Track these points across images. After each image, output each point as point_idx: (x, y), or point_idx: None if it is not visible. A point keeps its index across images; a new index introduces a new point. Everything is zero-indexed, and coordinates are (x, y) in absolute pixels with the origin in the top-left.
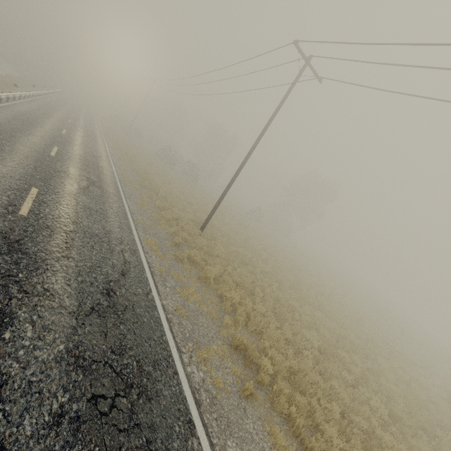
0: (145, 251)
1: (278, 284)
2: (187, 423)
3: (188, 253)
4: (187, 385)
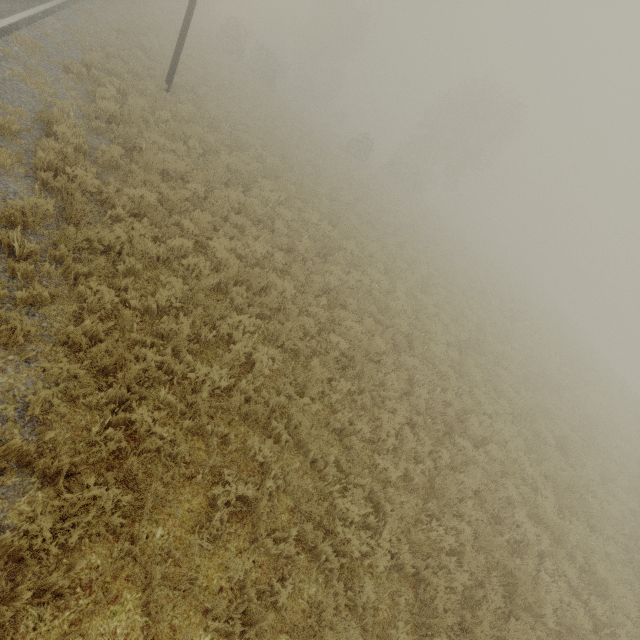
0: (4, 39)
1: (263, 167)
2: None
3: (97, 76)
4: None
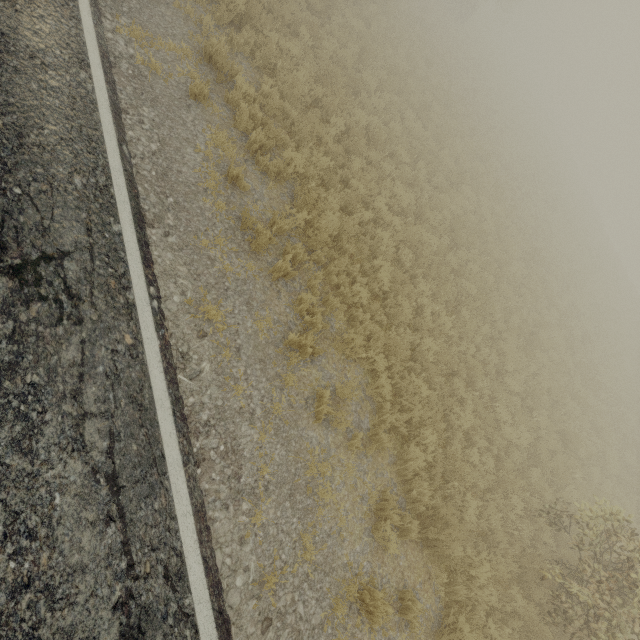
0: None
1: (359, 49)
2: (78, 59)
3: None
4: (94, 38)
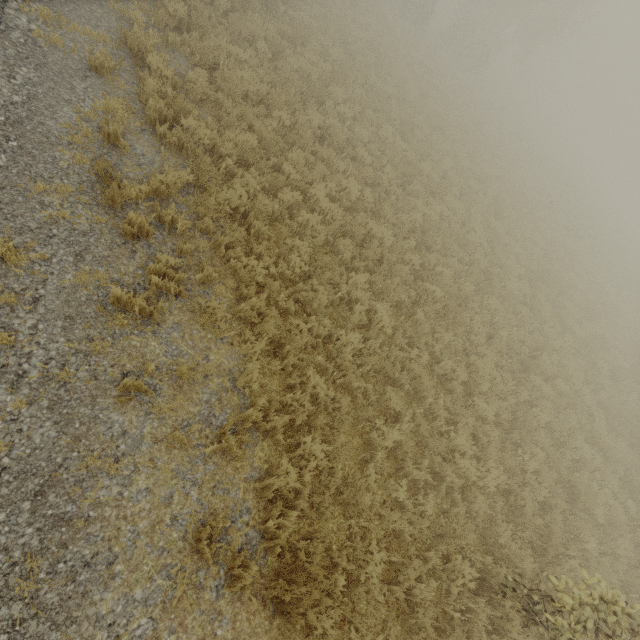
0: None
1: (331, 68)
2: None
3: None
4: None
